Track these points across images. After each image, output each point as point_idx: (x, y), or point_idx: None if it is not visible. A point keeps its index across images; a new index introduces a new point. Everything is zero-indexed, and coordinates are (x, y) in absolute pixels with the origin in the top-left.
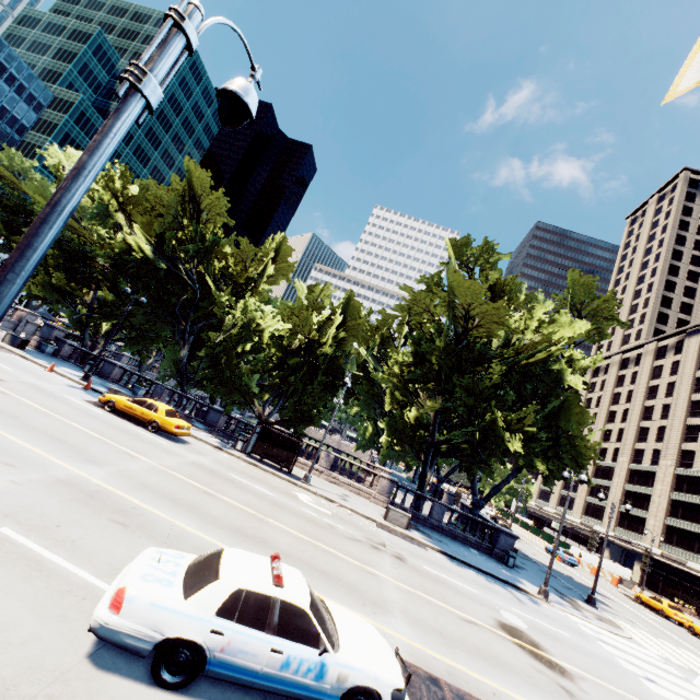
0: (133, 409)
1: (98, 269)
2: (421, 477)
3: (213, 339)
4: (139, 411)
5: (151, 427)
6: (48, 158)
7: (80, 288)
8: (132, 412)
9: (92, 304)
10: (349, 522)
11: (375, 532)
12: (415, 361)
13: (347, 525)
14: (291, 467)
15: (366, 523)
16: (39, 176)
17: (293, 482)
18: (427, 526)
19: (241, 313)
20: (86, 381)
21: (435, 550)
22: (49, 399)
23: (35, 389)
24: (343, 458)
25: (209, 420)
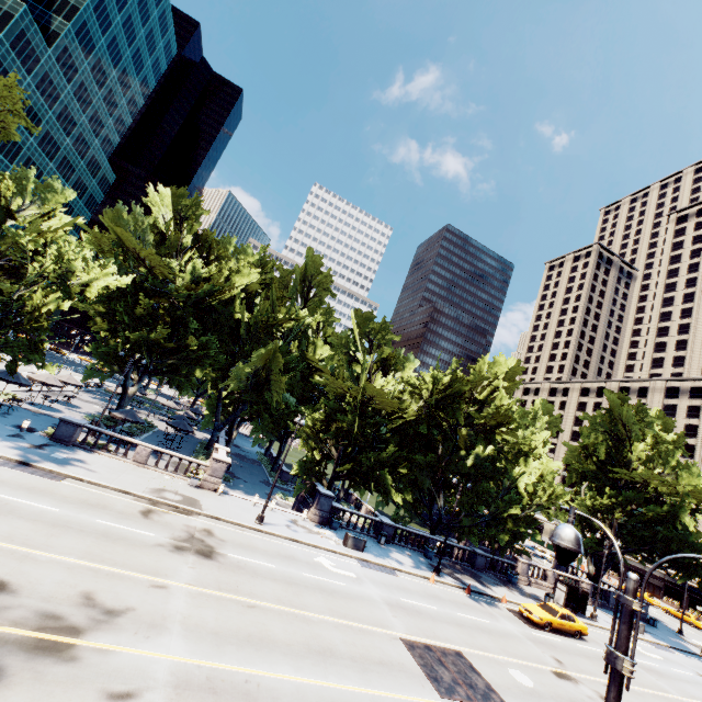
0: (564, 625)
1: (376, 433)
2: (598, 574)
3: (511, 511)
4: (567, 625)
5: (575, 635)
6: (152, 205)
7: (324, 437)
8: (563, 628)
9: (341, 456)
10: (666, 658)
11: (670, 657)
12: (615, 503)
13: (678, 666)
14: (581, 609)
15: (652, 647)
16: (150, 235)
17: (601, 627)
18: (608, 610)
19: (549, 496)
20: (440, 575)
21: (668, 647)
22: (574, 658)
23: (550, 648)
24: (563, 574)
25: (477, 565)
